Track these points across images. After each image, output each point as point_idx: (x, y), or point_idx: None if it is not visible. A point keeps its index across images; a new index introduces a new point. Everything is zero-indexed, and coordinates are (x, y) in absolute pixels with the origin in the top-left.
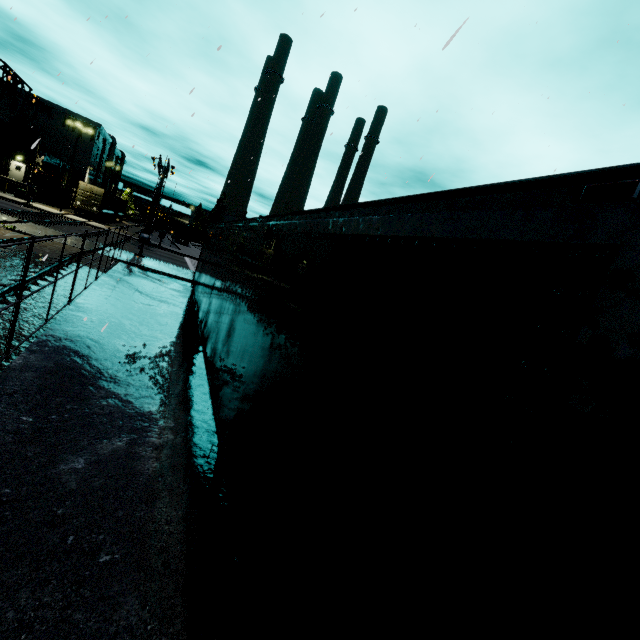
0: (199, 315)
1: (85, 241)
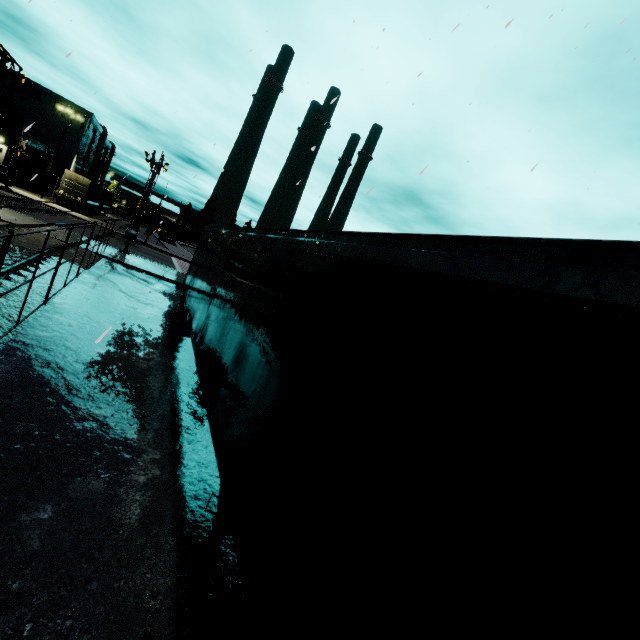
0: (192, 326)
1: (66, 232)
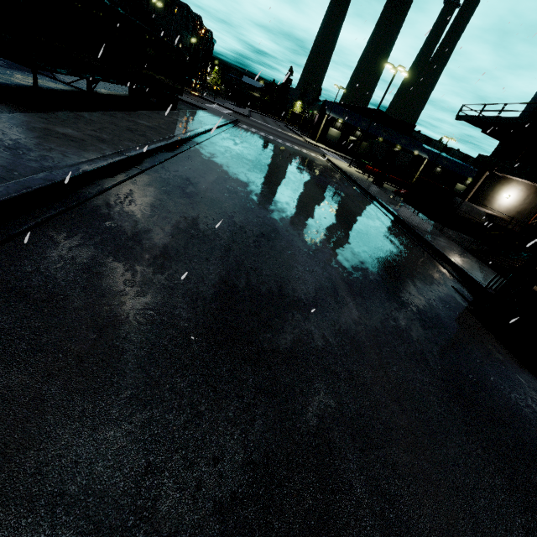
0: None
1: None
